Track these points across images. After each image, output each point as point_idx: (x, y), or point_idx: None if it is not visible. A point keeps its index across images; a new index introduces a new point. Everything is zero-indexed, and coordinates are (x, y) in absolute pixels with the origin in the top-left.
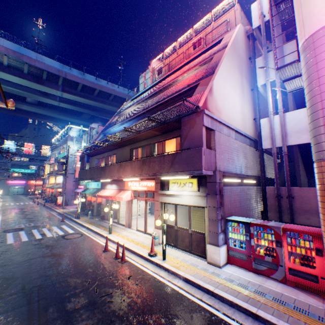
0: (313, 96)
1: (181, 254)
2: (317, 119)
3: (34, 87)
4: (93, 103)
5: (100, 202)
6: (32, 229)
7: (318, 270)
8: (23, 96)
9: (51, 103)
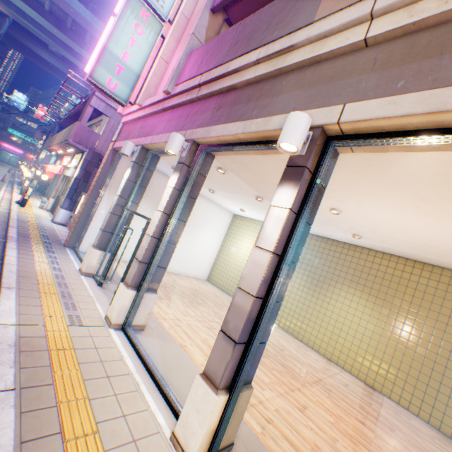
0: None
1: (47, 215)
2: None
3: (54, 32)
4: None
5: (50, 179)
6: None
7: None
8: (41, 39)
9: (74, 62)
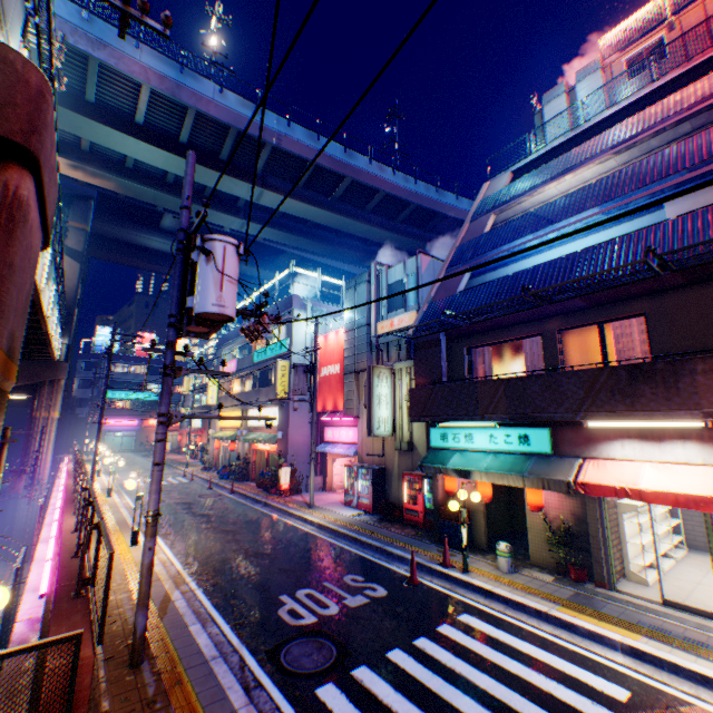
0: None
1: None
2: None
3: (197, 178)
4: (327, 219)
5: (539, 508)
6: (379, 647)
7: None
8: (162, 207)
9: (223, 224)
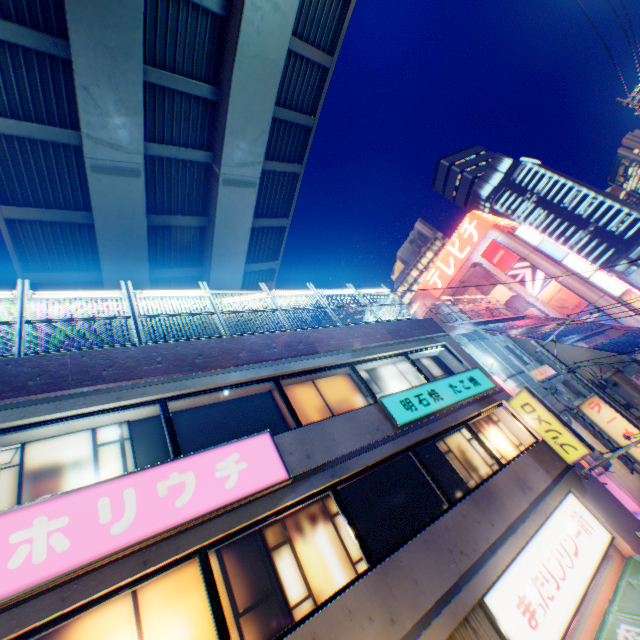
0: None
1: None
2: None
3: (247, 66)
4: (227, 281)
5: None
6: None
7: None
8: None
9: (95, 122)
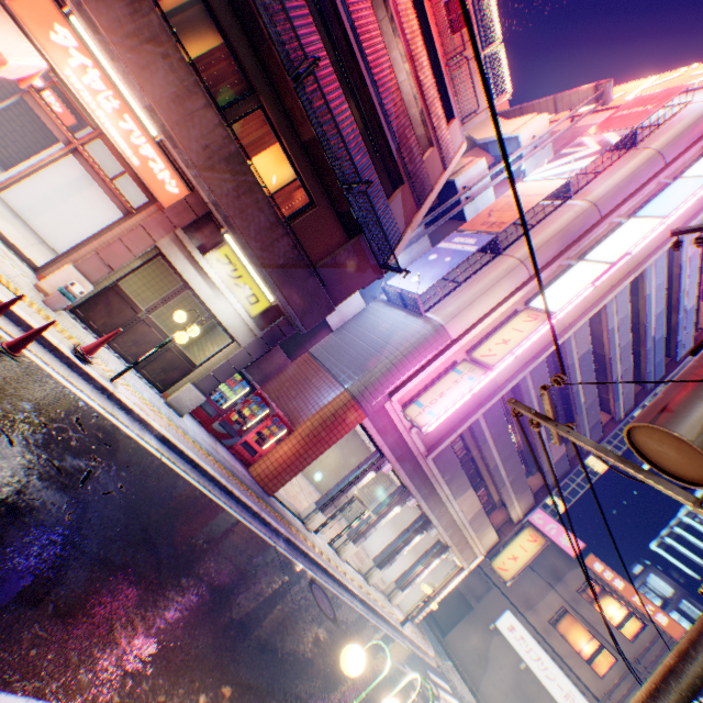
0: (401, 362)
1: (123, 367)
2: (384, 376)
3: None
4: None
5: None
6: None
7: (264, 451)
8: None
9: None
